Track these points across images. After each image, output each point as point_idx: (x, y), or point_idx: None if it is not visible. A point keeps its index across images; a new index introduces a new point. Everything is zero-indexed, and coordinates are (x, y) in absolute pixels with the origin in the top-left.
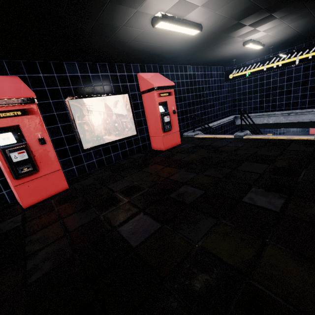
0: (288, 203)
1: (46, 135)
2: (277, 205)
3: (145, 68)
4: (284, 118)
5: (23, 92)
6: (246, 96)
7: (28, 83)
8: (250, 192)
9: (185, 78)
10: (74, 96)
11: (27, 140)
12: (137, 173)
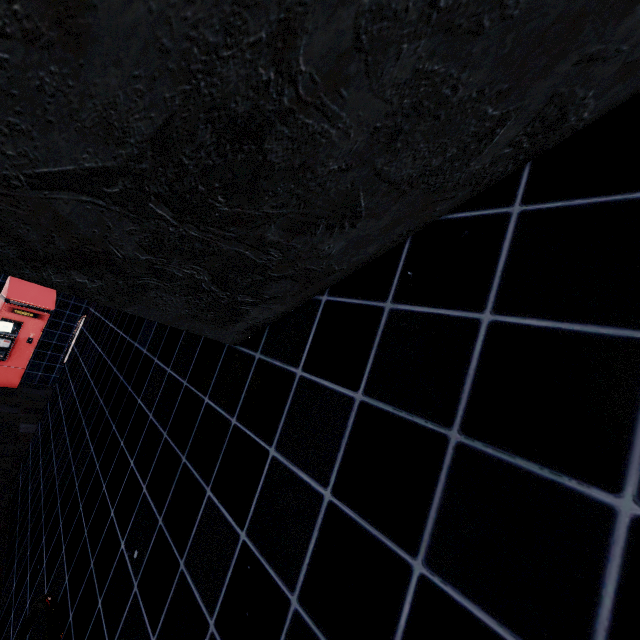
0: None
1: (38, 337)
2: None
3: None
4: None
5: (48, 303)
6: None
7: (61, 294)
8: None
9: None
10: None
11: (20, 334)
12: None
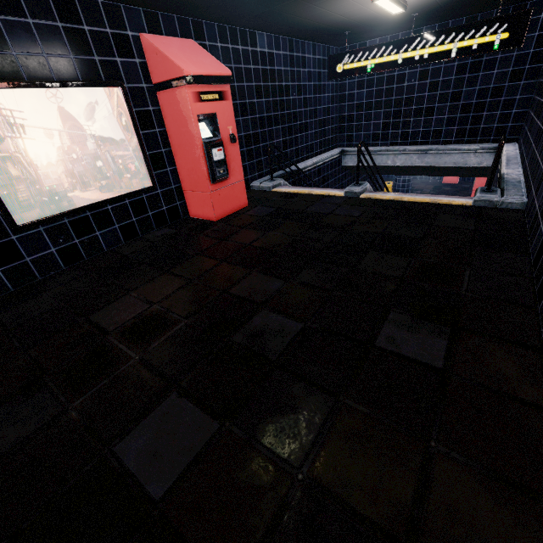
0: (455, 347)
1: None
2: (438, 354)
3: (161, 23)
4: (419, 159)
5: None
6: (362, 112)
7: None
8: (387, 323)
9: (252, 61)
10: None
11: None
12: (159, 278)
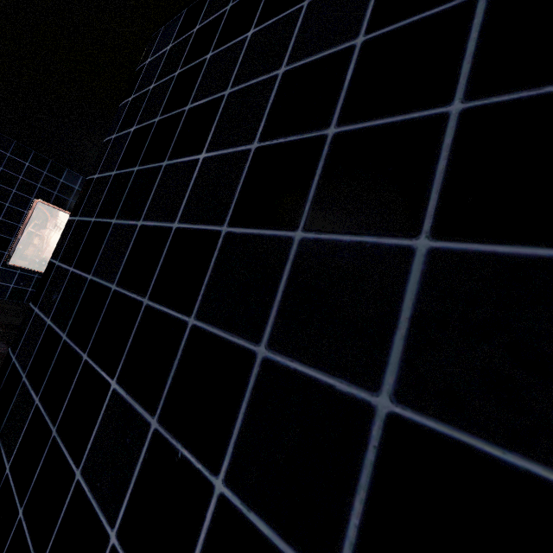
0: None
1: None
2: None
3: None
4: None
5: None
6: None
7: (3, 162)
8: None
9: None
10: (50, 202)
11: None
12: None
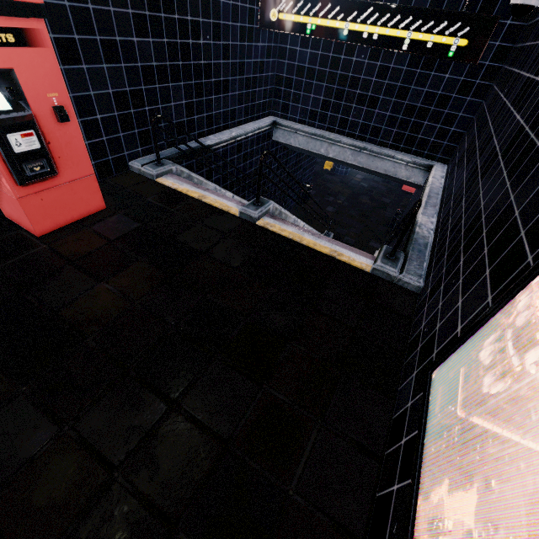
0: None
1: None
2: None
3: None
4: (352, 156)
5: None
6: (302, 78)
7: None
8: None
9: None
10: None
11: None
12: None
